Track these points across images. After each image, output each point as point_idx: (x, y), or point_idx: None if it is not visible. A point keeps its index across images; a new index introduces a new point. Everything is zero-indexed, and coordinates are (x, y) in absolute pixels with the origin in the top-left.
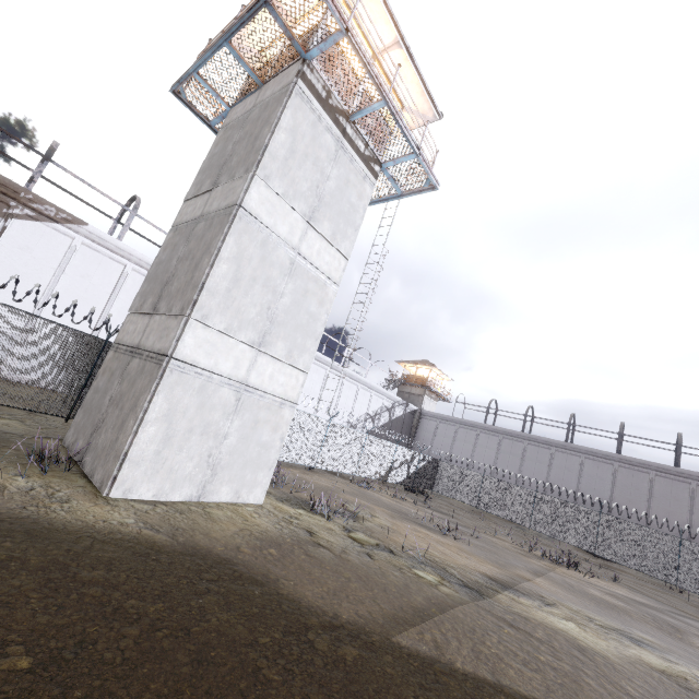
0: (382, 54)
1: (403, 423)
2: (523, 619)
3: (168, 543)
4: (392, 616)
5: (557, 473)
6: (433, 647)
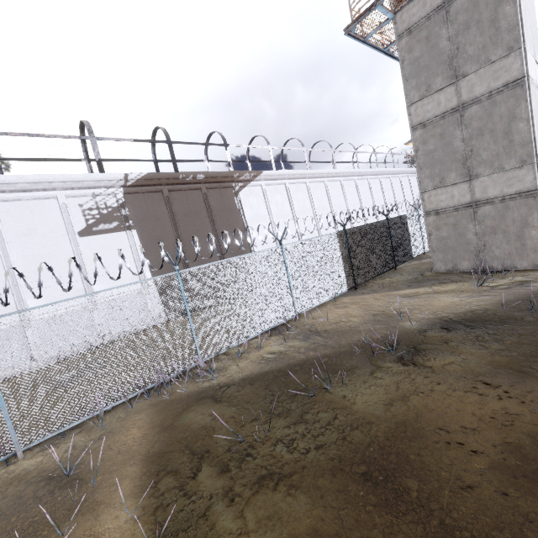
0: None
1: None
2: None
3: None
4: None
5: None
6: None
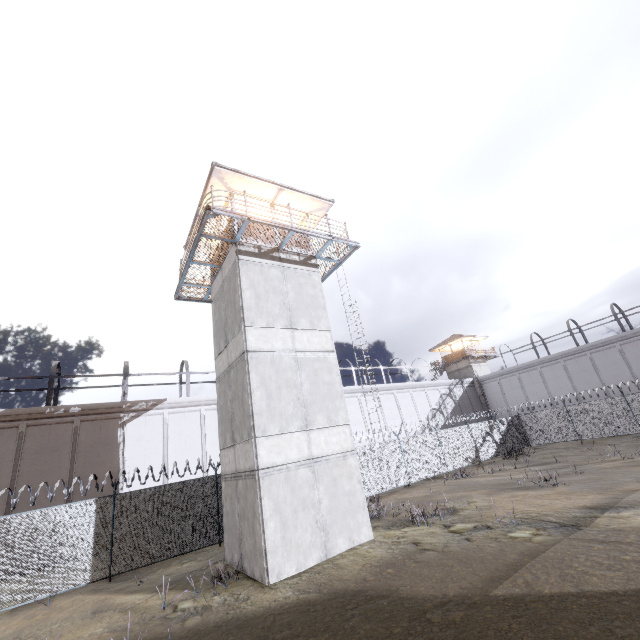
0: (276, 199)
1: (469, 398)
2: (616, 532)
3: (318, 597)
4: (489, 578)
5: (638, 364)
6: (524, 587)
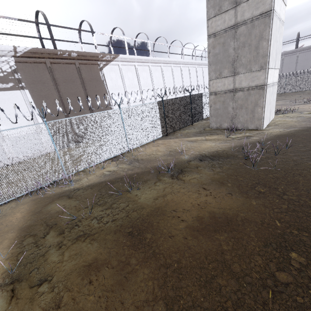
0: None
1: None
2: None
3: (300, 129)
4: None
5: None
6: None
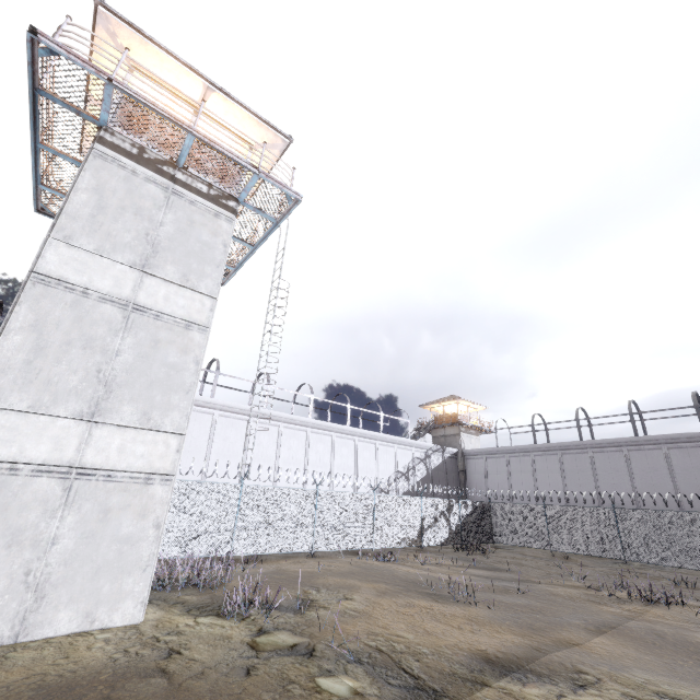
0: (203, 105)
1: (446, 471)
2: None
3: None
4: None
5: (642, 478)
6: None
